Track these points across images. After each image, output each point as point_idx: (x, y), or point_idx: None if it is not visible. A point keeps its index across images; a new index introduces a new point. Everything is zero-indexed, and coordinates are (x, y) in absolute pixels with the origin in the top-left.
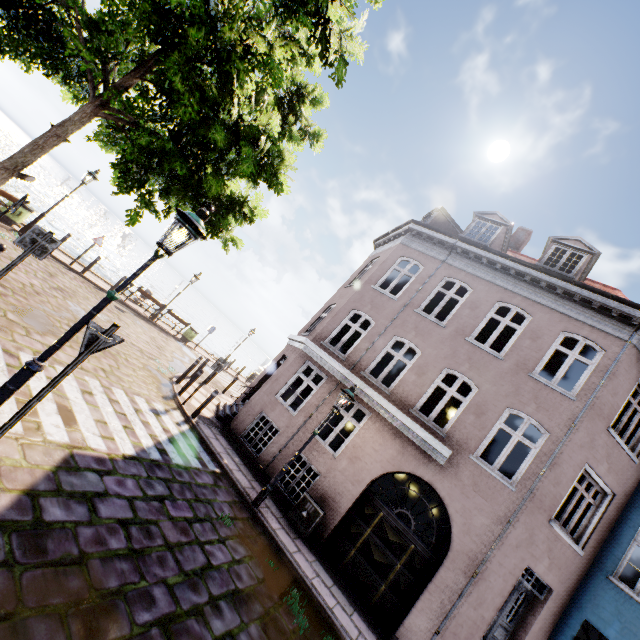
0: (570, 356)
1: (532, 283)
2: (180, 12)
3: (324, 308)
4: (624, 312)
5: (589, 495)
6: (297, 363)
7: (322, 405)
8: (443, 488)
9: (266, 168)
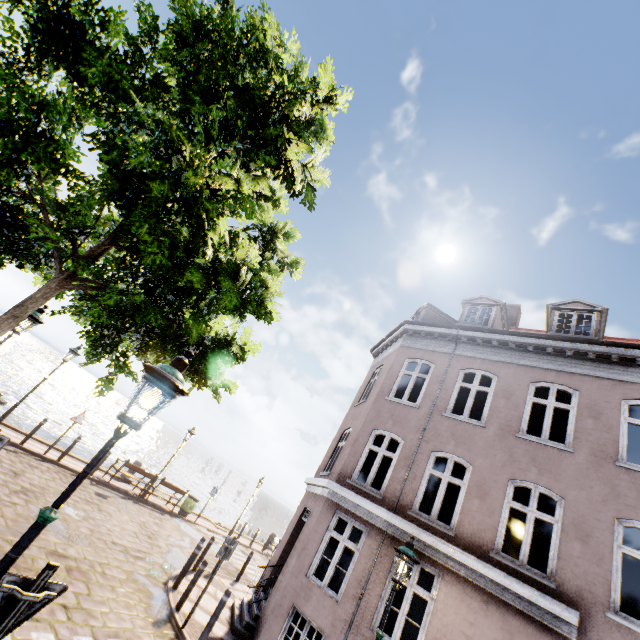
0: None
1: (557, 354)
2: (141, 169)
3: (338, 435)
4: None
5: None
6: (325, 517)
7: (372, 575)
8: None
9: (251, 299)
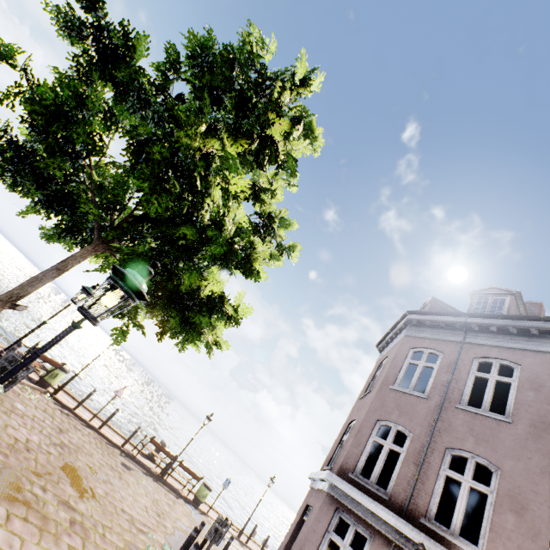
0: None
1: None
2: (145, 134)
3: (343, 428)
4: None
5: None
6: (324, 514)
7: None
8: None
9: (237, 253)
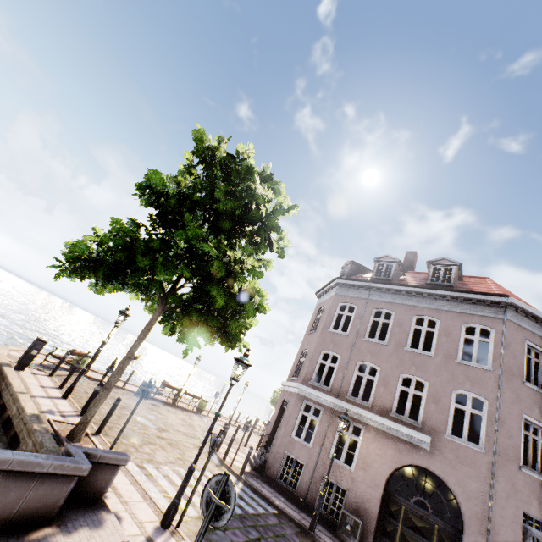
0: (475, 340)
1: (429, 297)
2: (215, 272)
3: (299, 353)
4: (492, 300)
5: (538, 437)
6: (298, 404)
7: (327, 432)
8: (437, 468)
9: (257, 307)
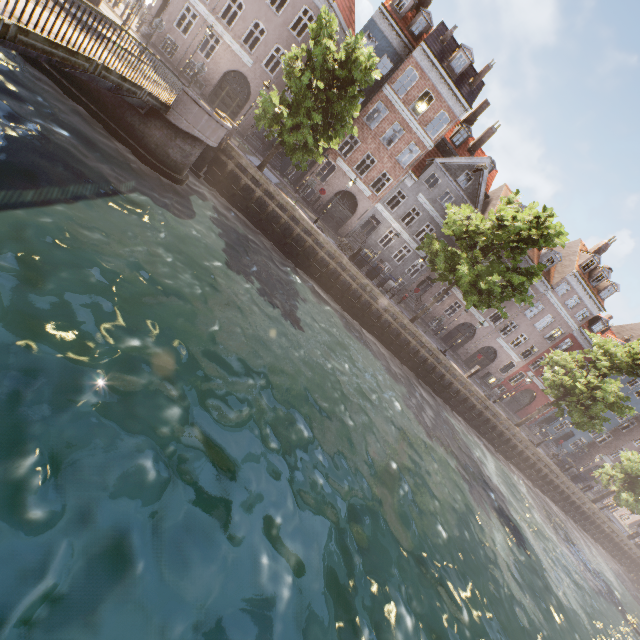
0: (304, 21)
1: None
2: None
3: None
4: None
5: None
6: (181, 4)
7: (199, 34)
8: (250, 78)
9: None
